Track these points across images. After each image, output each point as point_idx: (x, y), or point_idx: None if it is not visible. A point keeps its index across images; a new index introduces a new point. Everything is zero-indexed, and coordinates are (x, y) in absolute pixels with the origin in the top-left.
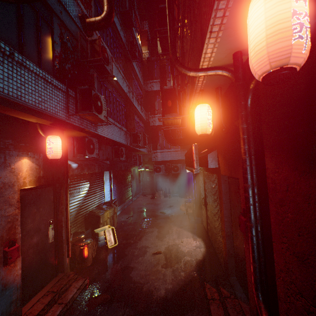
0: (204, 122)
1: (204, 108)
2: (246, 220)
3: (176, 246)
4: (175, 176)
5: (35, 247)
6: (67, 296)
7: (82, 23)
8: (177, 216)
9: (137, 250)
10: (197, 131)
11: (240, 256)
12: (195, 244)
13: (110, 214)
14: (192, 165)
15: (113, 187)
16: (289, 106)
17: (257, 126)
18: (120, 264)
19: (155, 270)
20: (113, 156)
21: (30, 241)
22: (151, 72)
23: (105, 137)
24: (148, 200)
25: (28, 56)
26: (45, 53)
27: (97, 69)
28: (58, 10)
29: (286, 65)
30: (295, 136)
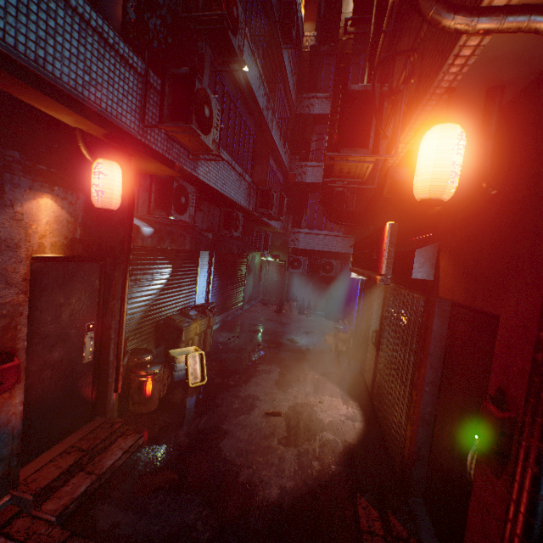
0: (443, 169)
1: (449, 135)
2: (504, 418)
3: (308, 408)
4: (324, 281)
5: (56, 367)
6: (104, 462)
7: None
8: (318, 352)
9: (238, 400)
10: (418, 189)
11: (446, 468)
12: (345, 412)
13: (200, 328)
14: (375, 267)
15: (213, 281)
16: None
17: None
18: (205, 420)
19: (265, 446)
20: (221, 227)
21: (47, 355)
22: (314, 76)
23: (211, 187)
24: (270, 314)
25: None
26: None
27: (212, 41)
28: None
29: None
30: None
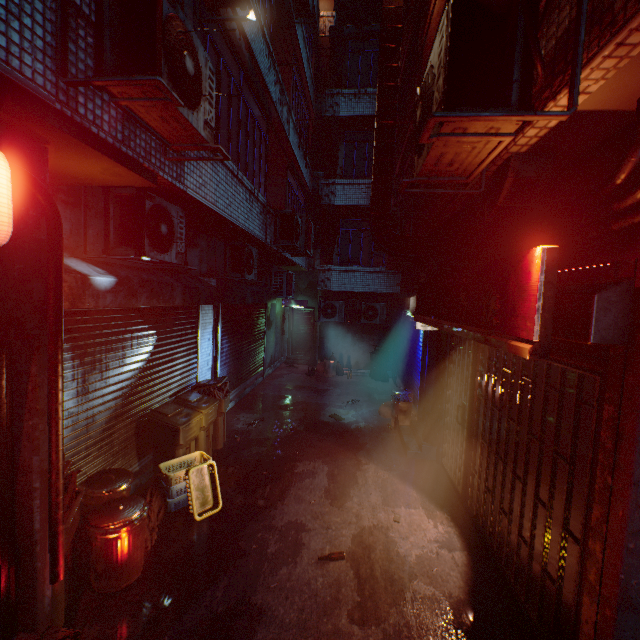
0: None
1: None
2: None
3: (381, 535)
4: (366, 330)
5: None
6: None
7: None
8: (374, 431)
9: (273, 535)
10: None
11: None
12: (435, 534)
13: (207, 419)
14: (502, 324)
15: (221, 345)
16: None
17: None
18: (224, 590)
19: (330, 633)
20: (228, 268)
21: None
22: (337, 67)
23: (209, 208)
24: (301, 379)
25: None
26: None
27: None
28: None
29: None
30: None
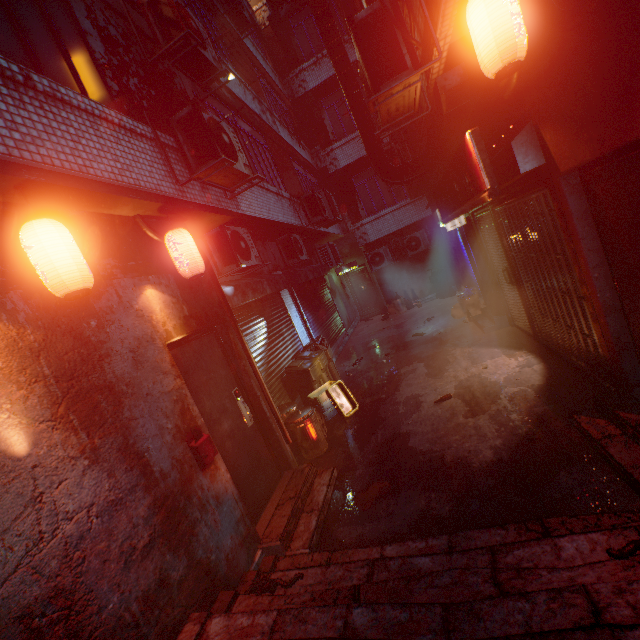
0: (504, 28)
1: None
2: None
3: (475, 378)
4: (417, 260)
5: (232, 437)
6: (316, 500)
7: None
8: (453, 330)
9: (399, 405)
10: (487, 66)
11: None
12: (516, 363)
13: (323, 363)
14: (475, 189)
15: (306, 318)
16: None
17: None
18: (381, 434)
19: (453, 426)
20: (285, 259)
21: (219, 429)
22: (289, 49)
23: (260, 219)
24: (379, 325)
25: (56, 80)
26: (80, 64)
27: (187, 69)
28: None
29: None
30: None
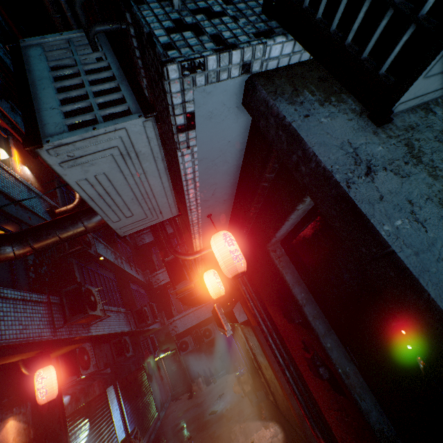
0: (215, 286)
1: (210, 275)
2: None
3: None
4: (211, 344)
5: None
6: None
7: (52, 215)
8: (235, 405)
9: None
10: (212, 296)
11: None
12: (270, 434)
13: None
14: (223, 327)
15: (125, 409)
16: (259, 274)
17: (253, 284)
18: None
19: None
20: (115, 357)
21: None
22: None
23: (102, 334)
24: (185, 404)
25: (2, 282)
26: (18, 268)
27: (78, 257)
28: (26, 218)
29: (238, 273)
30: (269, 292)
